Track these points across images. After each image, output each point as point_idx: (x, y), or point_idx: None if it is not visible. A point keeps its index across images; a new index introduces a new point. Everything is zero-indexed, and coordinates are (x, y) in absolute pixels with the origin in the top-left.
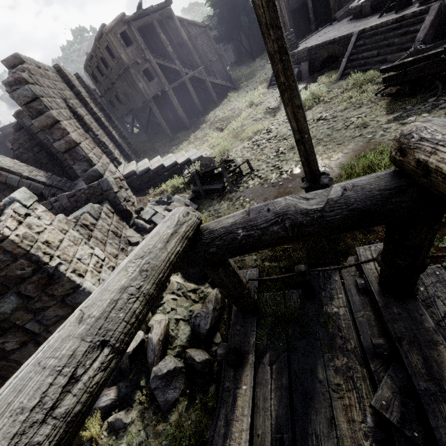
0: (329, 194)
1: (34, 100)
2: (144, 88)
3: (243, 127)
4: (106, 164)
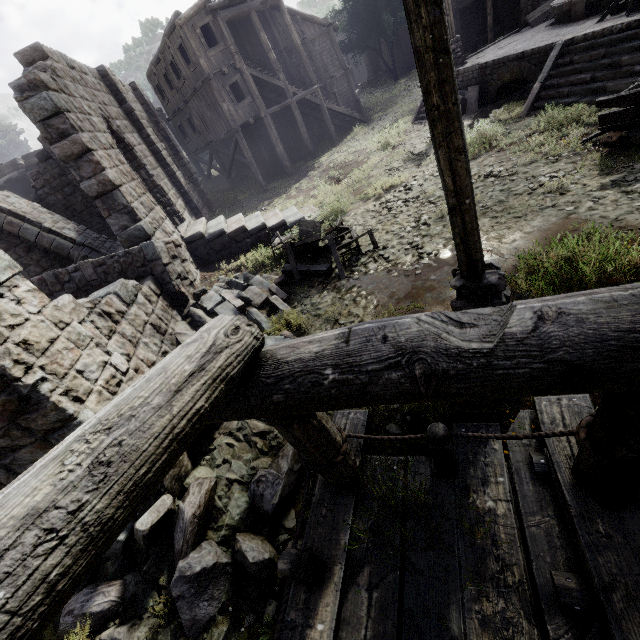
0: (508, 324)
1: (55, 116)
2: (230, 111)
3: (370, 180)
4: (160, 220)
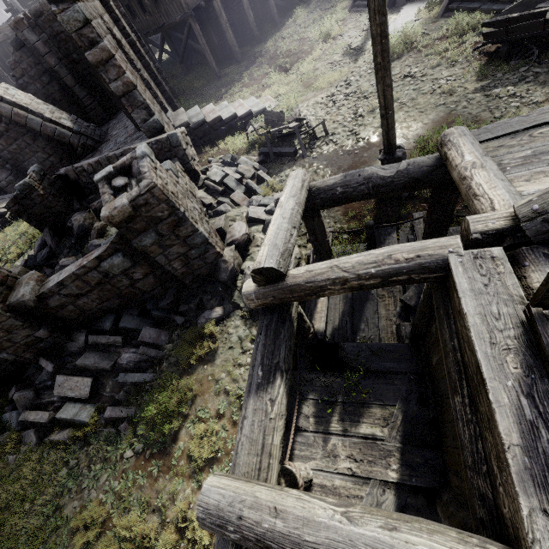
0: (399, 167)
1: (85, 26)
2: None
3: (316, 73)
4: (160, 113)
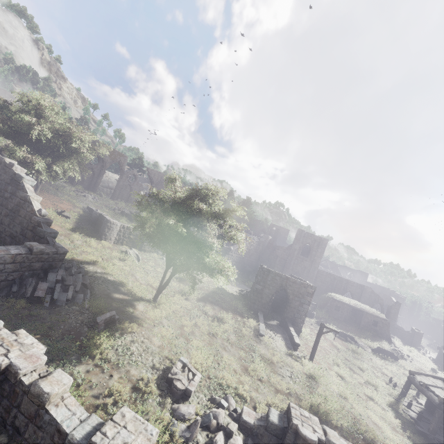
0: None
1: None
2: None
3: None
4: None
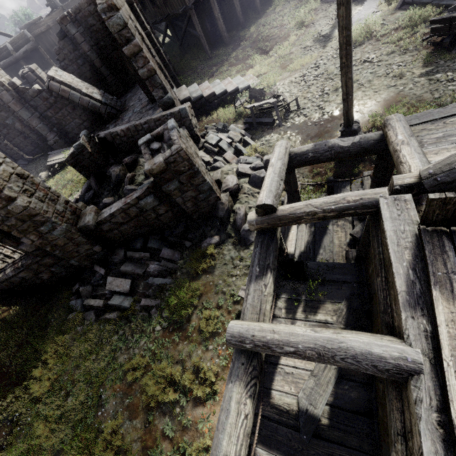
0: (354, 140)
1: (124, 28)
2: None
3: (291, 56)
4: (171, 91)
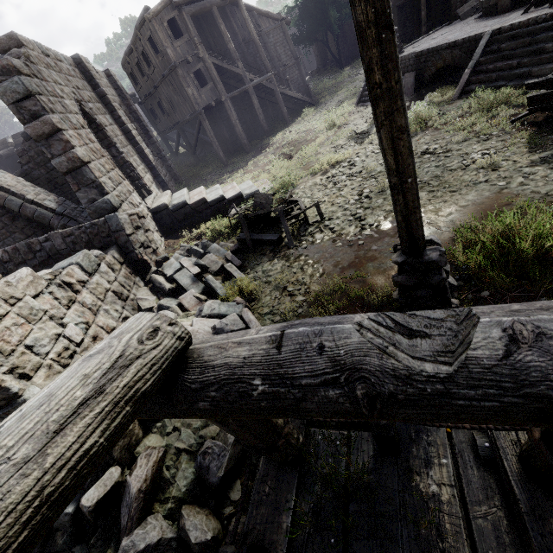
0: (471, 345)
1: (27, 98)
2: (194, 95)
3: (317, 156)
4: (127, 193)
